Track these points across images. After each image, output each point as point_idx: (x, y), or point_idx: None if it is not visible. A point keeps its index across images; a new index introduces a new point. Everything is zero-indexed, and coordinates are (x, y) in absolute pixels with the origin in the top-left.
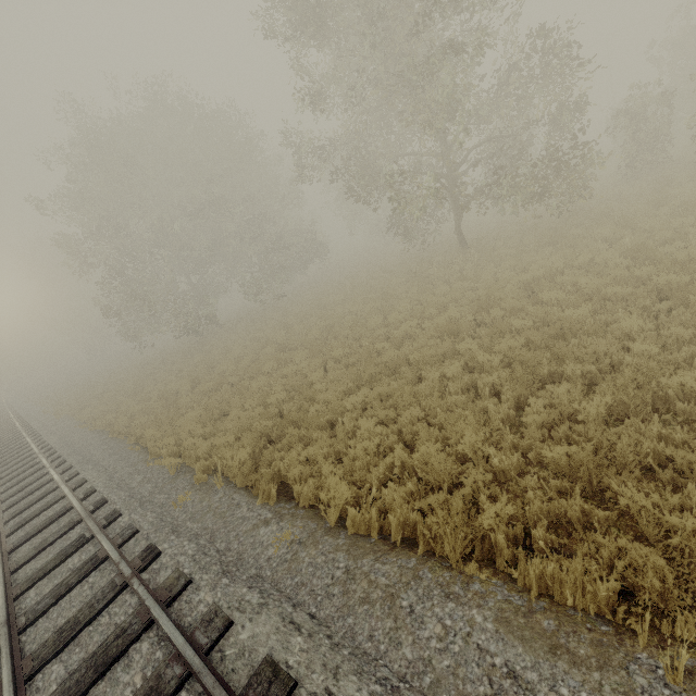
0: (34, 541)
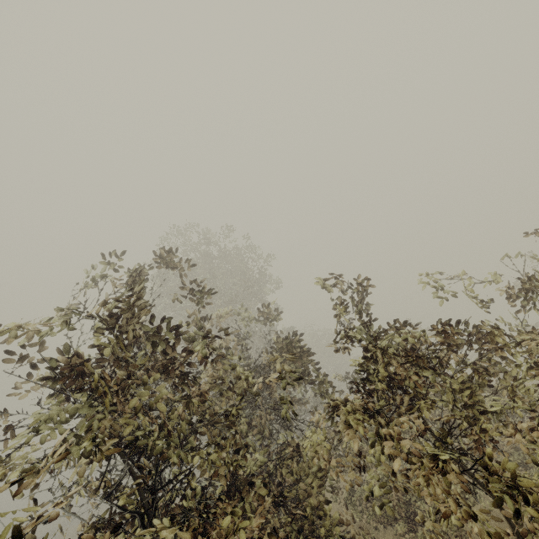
0: None
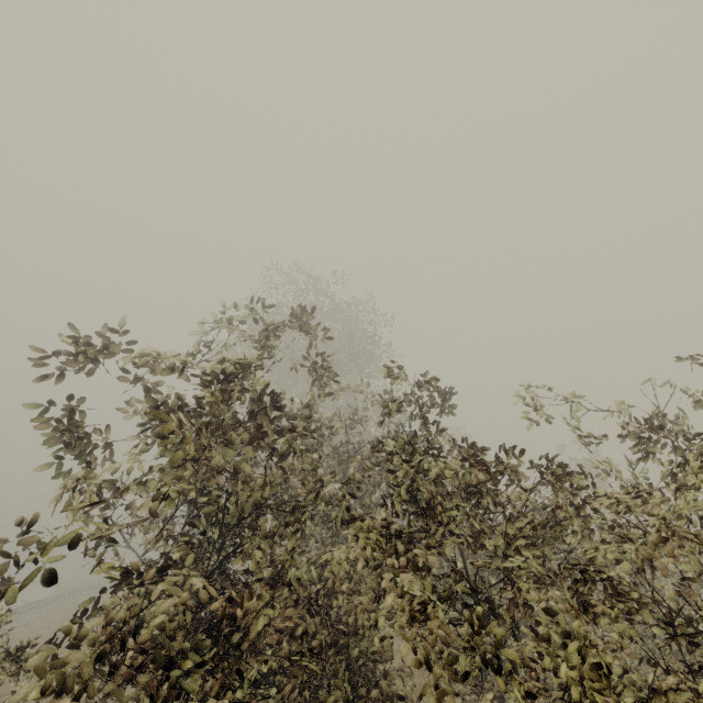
0: None
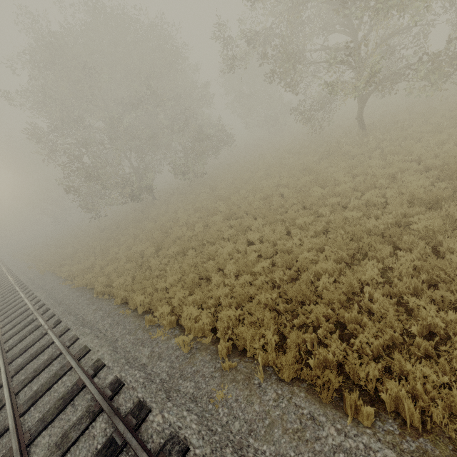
0: (52, 430)
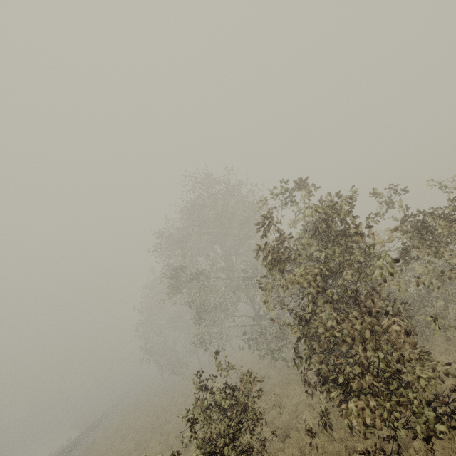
0: None
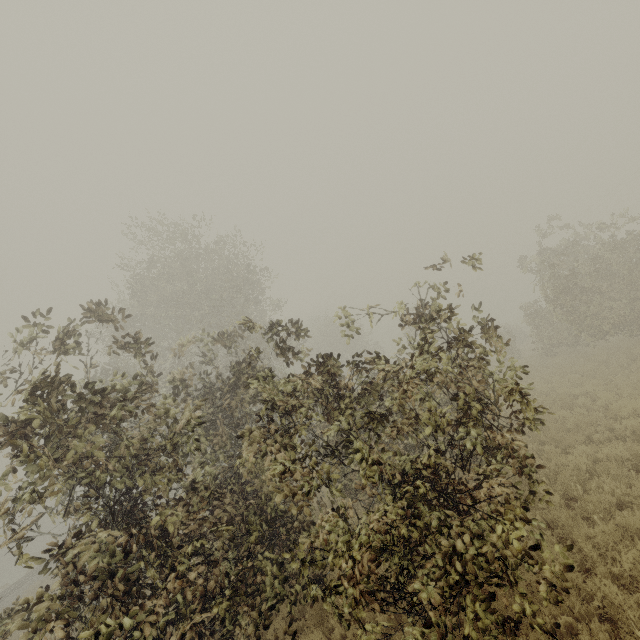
0: None
